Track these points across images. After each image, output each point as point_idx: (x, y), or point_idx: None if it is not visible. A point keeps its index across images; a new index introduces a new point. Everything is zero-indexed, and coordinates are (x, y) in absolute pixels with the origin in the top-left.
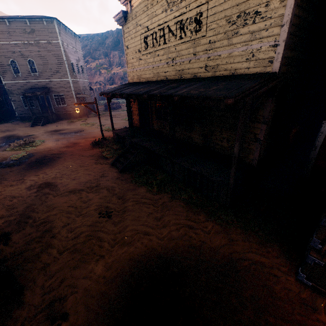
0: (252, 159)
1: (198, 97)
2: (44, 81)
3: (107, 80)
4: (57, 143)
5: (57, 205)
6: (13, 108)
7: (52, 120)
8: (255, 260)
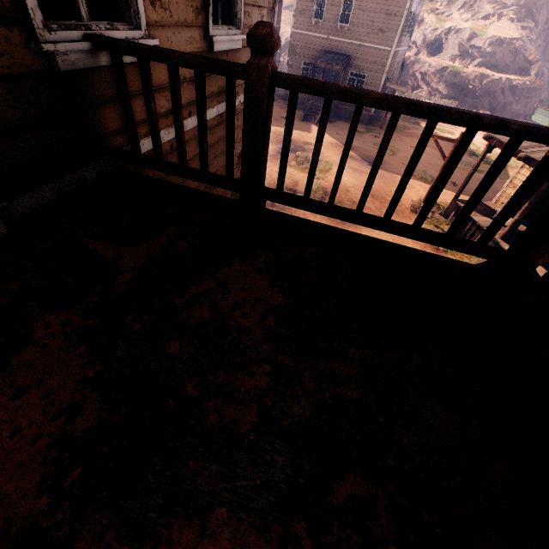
0: None
1: None
2: (350, 42)
3: (428, 42)
4: (352, 180)
5: None
6: None
7: (329, 118)
8: None
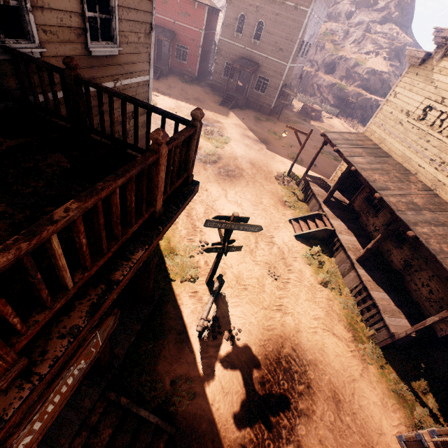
0: (441, 328)
1: (434, 256)
2: (260, 54)
3: (326, 64)
4: (242, 152)
5: (239, 238)
6: (207, 64)
7: (240, 106)
8: (373, 400)
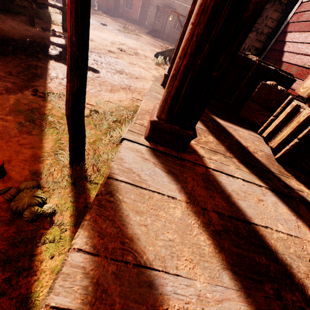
0: None
1: None
2: (177, 2)
3: None
4: (146, 40)
5: (109, 39)
6: None
7: (161, 37)
8: None
